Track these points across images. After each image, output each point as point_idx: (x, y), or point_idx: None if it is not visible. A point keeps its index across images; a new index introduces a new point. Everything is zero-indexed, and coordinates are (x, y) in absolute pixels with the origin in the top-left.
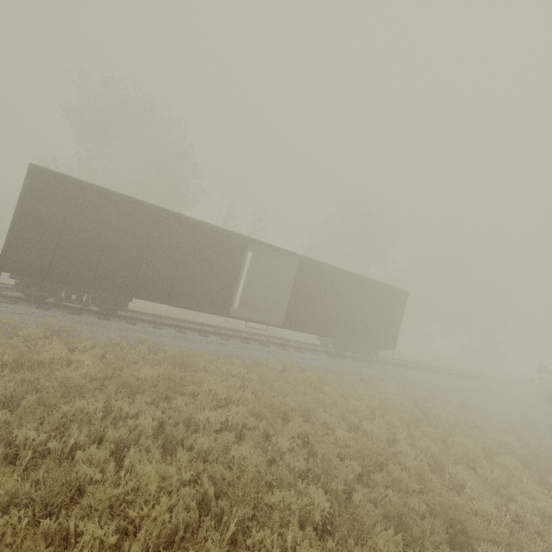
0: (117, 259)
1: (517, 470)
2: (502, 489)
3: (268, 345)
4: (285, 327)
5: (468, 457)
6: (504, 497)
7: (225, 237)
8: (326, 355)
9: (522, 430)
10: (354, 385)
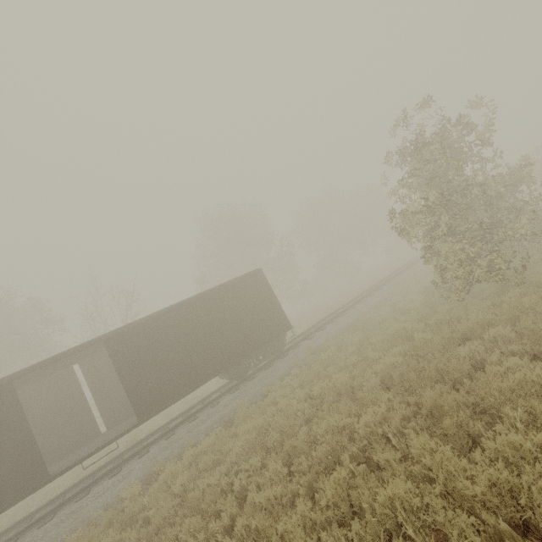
0: None
1: (387, 417)
2: (353, 494)
3: (148, 449)
4: (141, 421)
5: (334, 449)
6: (356, 509)
7: None
8: (229, 394)
9: (411, 325)
10: (246, 419)
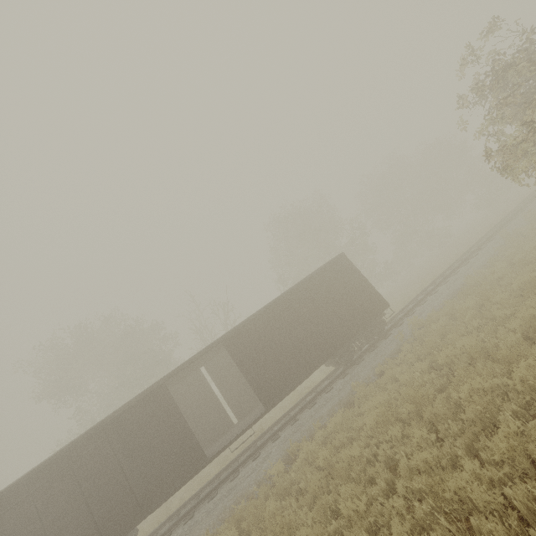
0: (67, 531)
1: None
2: (531, 449)
3: (278, 435)
4: (268, 409)
5: (486, 411)
6: None
7: (141, 403)
8: (340, 379)
9: None
10: (367, 399)
